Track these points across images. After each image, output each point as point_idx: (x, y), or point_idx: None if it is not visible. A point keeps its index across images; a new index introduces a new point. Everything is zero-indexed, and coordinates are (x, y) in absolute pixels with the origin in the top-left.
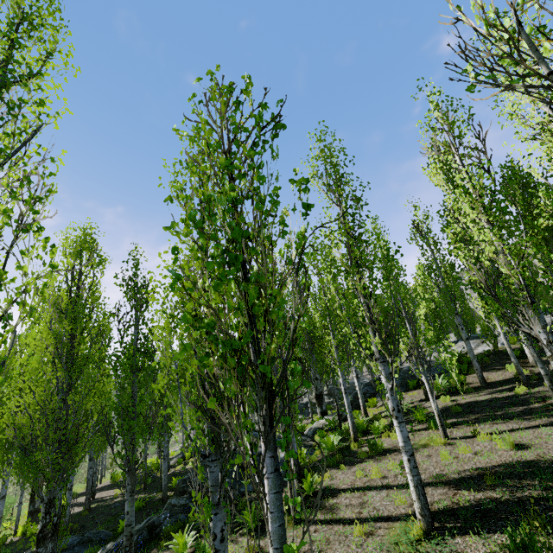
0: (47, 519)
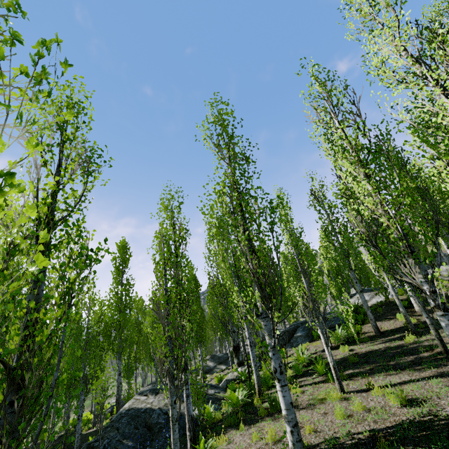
0: None
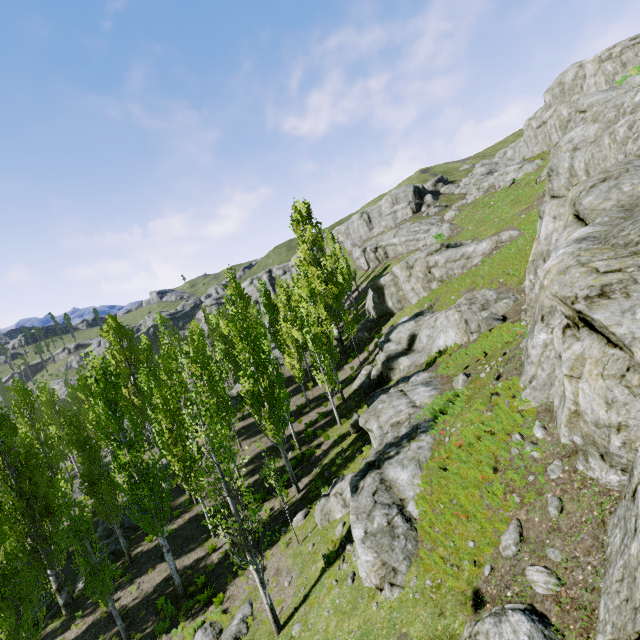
0: (59, 581)
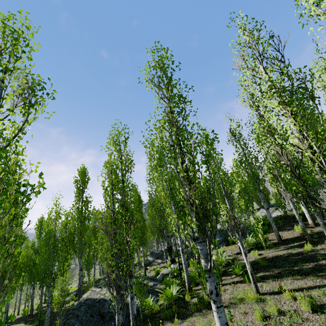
0: None
